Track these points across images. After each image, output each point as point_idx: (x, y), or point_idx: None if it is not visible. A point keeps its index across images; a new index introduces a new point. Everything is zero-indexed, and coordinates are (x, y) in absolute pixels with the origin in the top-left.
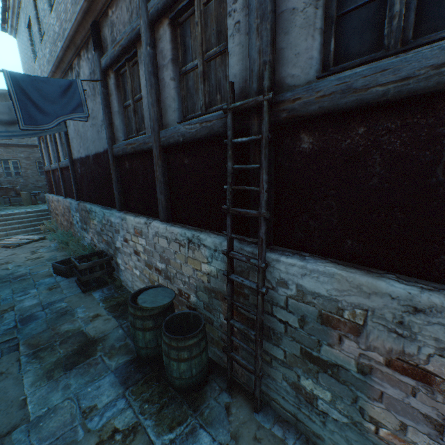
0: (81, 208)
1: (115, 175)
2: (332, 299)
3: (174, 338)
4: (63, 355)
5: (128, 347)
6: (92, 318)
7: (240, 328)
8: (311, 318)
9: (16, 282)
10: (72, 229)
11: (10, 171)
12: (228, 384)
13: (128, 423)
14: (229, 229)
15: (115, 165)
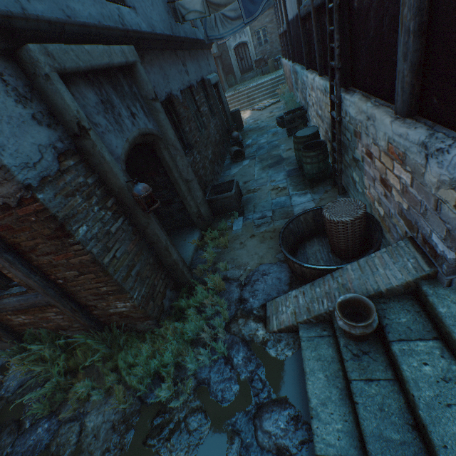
0: (293, 70)
1: (302, 38)
2: (355, 119)
3: (303, 151)
4: (270, 163)
5: (297, 163)
6: (286, 150)
7: (334, 146)
8: (352, 134)
9: (259, 131)
10: (293, 90)
11: (260, 41)
12: (333, 183)
13: (283, 186)
14: (329, 79)
15: (302, 28)
